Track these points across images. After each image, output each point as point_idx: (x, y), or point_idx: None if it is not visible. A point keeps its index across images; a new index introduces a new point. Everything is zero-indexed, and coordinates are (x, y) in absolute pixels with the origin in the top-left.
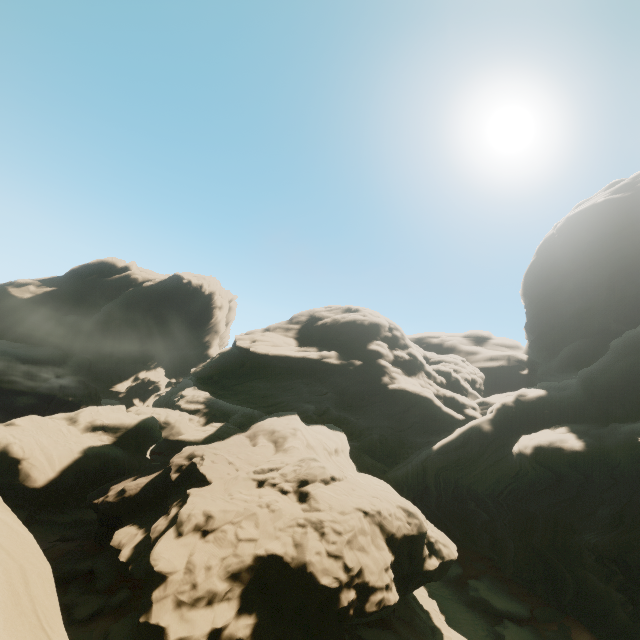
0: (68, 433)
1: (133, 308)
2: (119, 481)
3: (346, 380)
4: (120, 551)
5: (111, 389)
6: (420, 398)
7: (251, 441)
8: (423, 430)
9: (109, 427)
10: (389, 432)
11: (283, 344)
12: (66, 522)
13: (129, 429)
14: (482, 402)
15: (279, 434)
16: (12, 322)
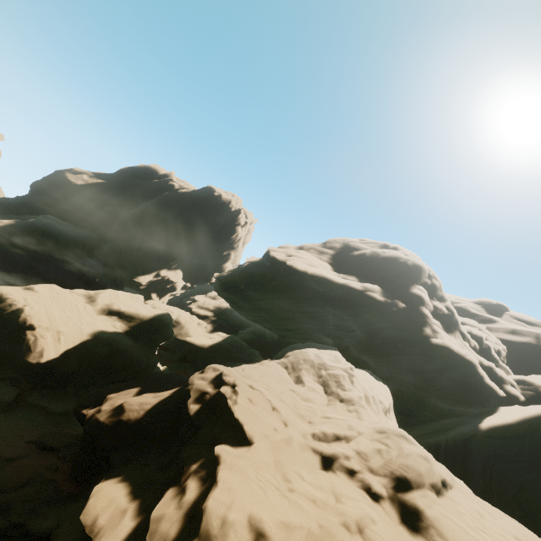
0: (83, 311)
1: (166, 209)
2: (120, 388)
3: (383, 321)
4: (92, 539)
5: (134, 279)
6: (463, 361)
7: (289, 375)
8: (452, 396)
9: (124, 314)
10: (410, 388)
11: (319, 266)
12: (57, 412)
13: (143, 321)
14: (521, 380)
15: (327, 374)
16: (64, 203)
